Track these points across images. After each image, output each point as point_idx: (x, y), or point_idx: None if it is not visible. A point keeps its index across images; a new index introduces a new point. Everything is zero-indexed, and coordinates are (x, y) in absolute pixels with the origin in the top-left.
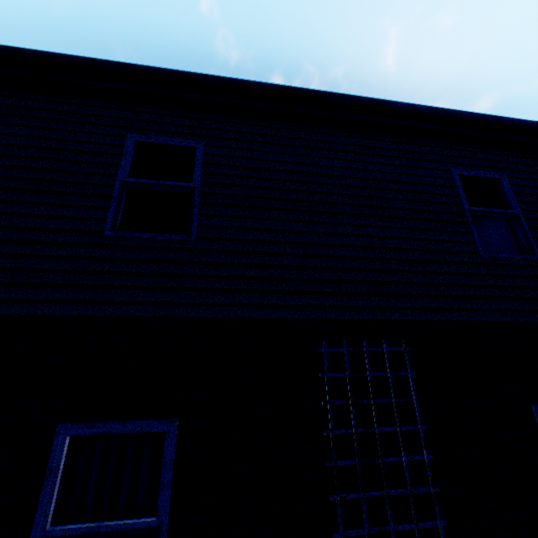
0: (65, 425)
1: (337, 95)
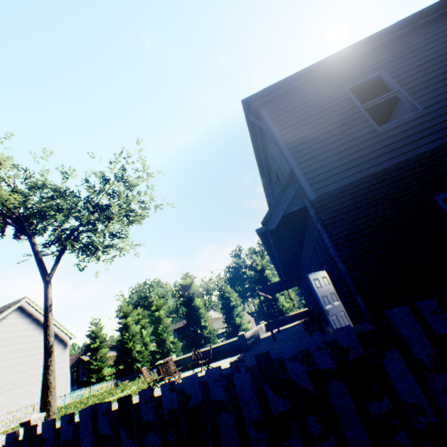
0: (436, 196)
1: None
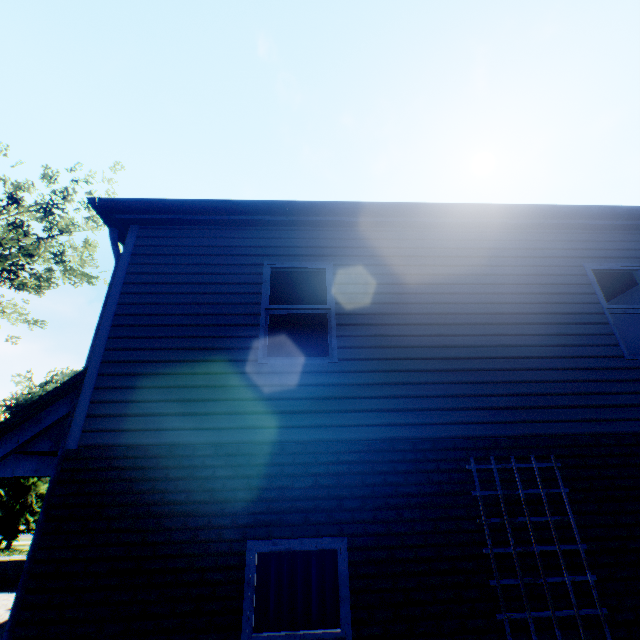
0: (253, 542)
1: (457, 205)
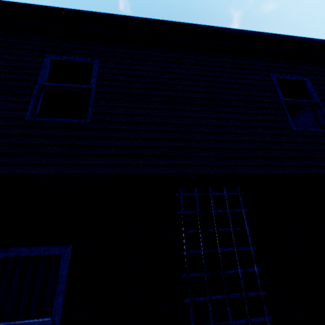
0: None
1: (190, 24)
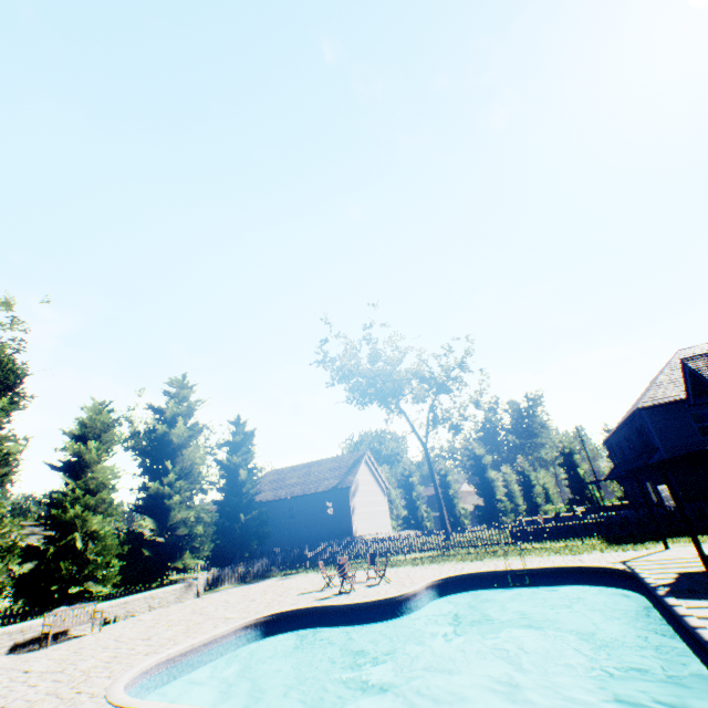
0: None
1: None
